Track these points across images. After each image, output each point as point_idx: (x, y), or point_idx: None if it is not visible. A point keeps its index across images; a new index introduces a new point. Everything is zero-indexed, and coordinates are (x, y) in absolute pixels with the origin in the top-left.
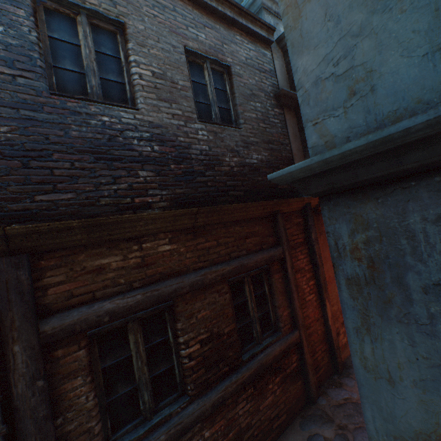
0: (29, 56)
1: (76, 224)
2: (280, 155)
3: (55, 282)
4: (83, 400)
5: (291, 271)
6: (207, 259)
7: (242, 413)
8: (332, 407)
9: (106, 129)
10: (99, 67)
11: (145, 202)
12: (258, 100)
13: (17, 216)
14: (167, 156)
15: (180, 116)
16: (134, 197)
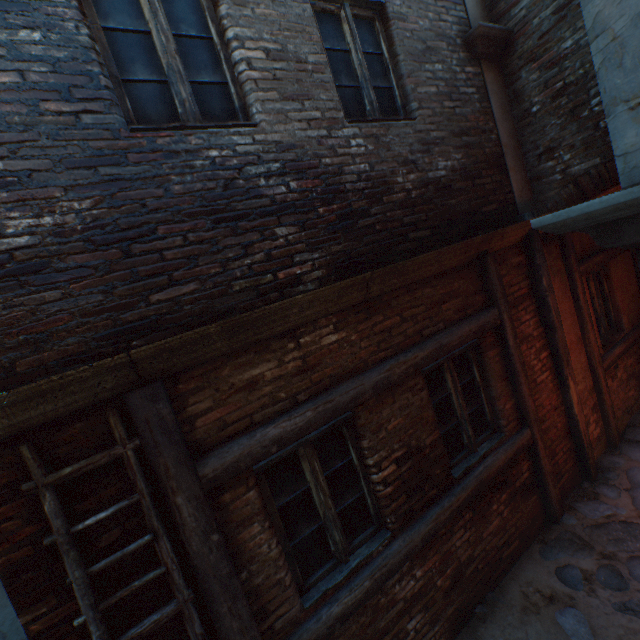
0: (87, 72)
1: (214, 329)
2: (482, 152)
3: (201, 411)
4: (265, 549)
5: (514, 343)
6: (390, 345)
7: (459, 544)
8: (587, 528)
9: (218, 171)
10: (184, 63)
11: (292, 276)
12: (437, 57)
13: (135, 329)
14: (310, 194)
15: (319, 120)
16: (275, 271)
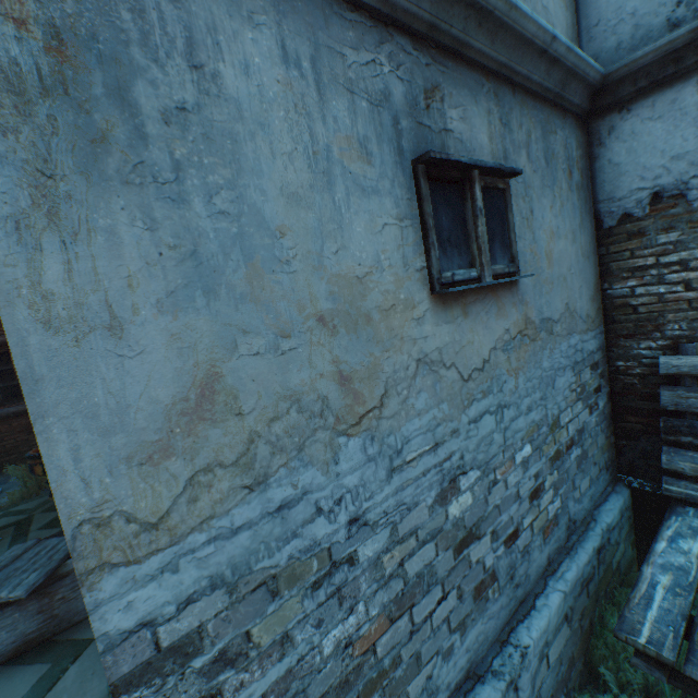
0: None
1: None
2: None
3: None
4: None
5: None
6: None
7: None
8: None
9: None
10: None
11: None
12: None
13: None
14: None
15: None
16: None
